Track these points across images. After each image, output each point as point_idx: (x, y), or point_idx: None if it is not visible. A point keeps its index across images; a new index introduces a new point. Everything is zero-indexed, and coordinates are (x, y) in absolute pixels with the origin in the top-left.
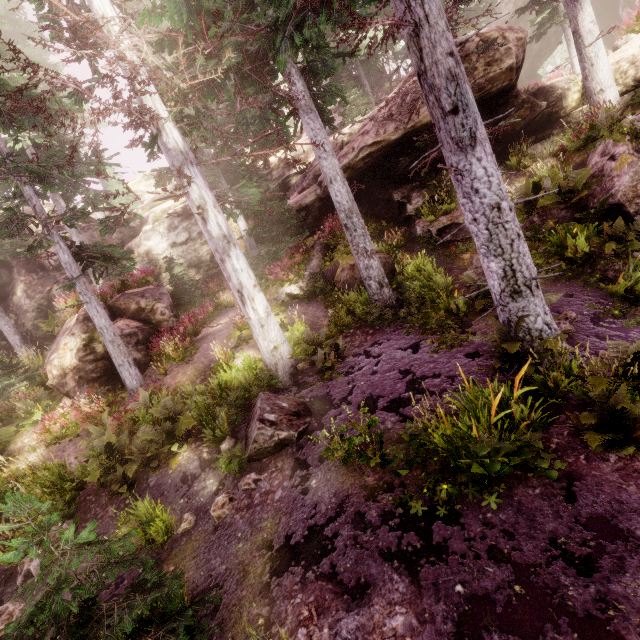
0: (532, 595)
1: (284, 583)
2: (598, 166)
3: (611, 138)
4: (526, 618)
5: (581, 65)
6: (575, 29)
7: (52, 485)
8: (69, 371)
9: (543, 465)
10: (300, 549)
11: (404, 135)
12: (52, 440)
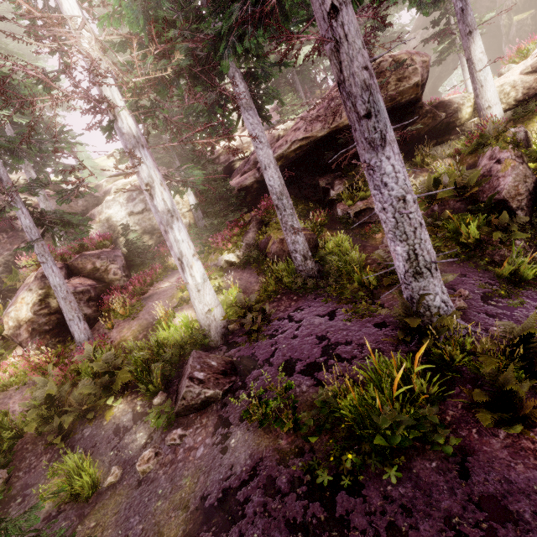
0: None
1: None
2: (487, 167)
3: (497, 145)
4: None
5: (473, 86)
6: (468, 57)
7: None
8: (24, 323)
9: (439, 440)
10: (213, 513)
11: (329, 133)
12: (0, 388)
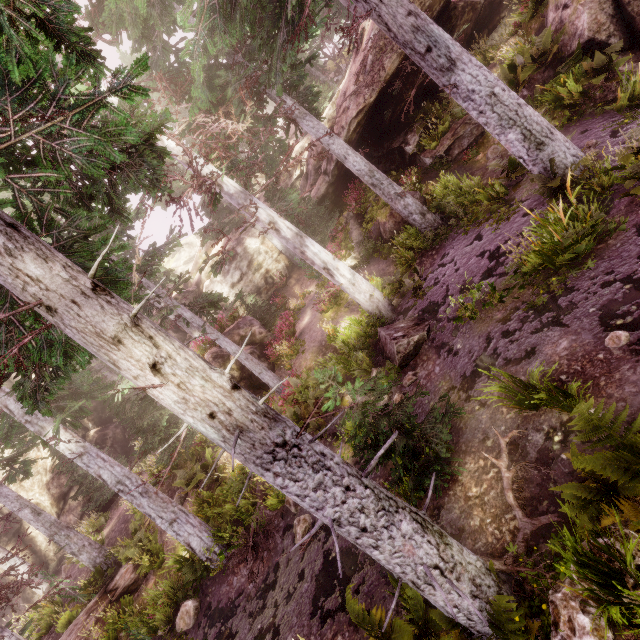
0: (637, 283)
1: (478, 388)
2: (556, 21)
3: None
4: (638, 292)
5: None
6: None
7: None
8: None
9: (612, 225)
10: (476, 372)
11: (379, 93)
12: None
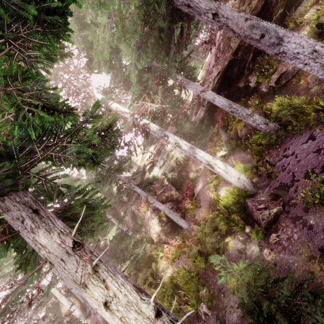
0: None
1: None
2: None
3: None
4: None
5: None
6: None
7: (187, 276)
8: (160, 233)
9: None
10: None
11: (229, 60)
12: (172, 261)
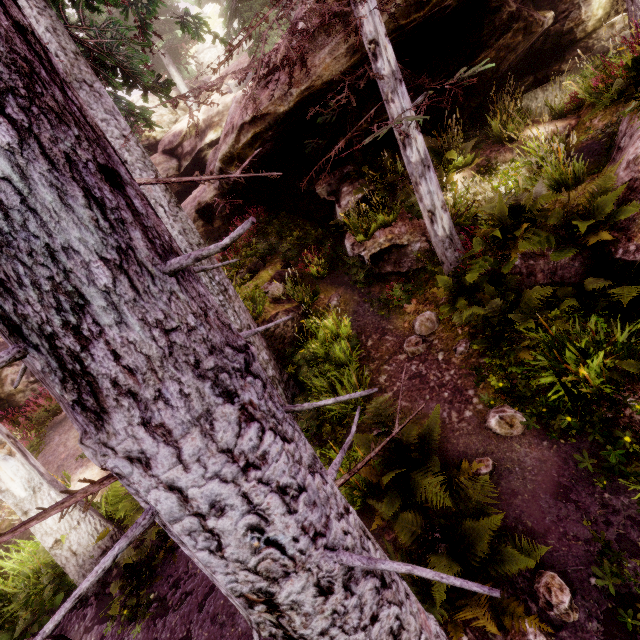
0: None
1: None
2: None
3: None
4: None
5: None
6: None
7: None
8: None
9: None
10: None
11: (300, 103)
12: None
